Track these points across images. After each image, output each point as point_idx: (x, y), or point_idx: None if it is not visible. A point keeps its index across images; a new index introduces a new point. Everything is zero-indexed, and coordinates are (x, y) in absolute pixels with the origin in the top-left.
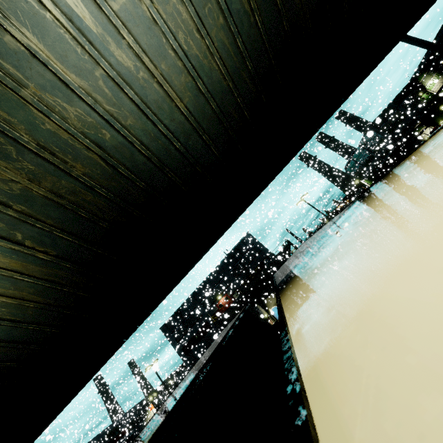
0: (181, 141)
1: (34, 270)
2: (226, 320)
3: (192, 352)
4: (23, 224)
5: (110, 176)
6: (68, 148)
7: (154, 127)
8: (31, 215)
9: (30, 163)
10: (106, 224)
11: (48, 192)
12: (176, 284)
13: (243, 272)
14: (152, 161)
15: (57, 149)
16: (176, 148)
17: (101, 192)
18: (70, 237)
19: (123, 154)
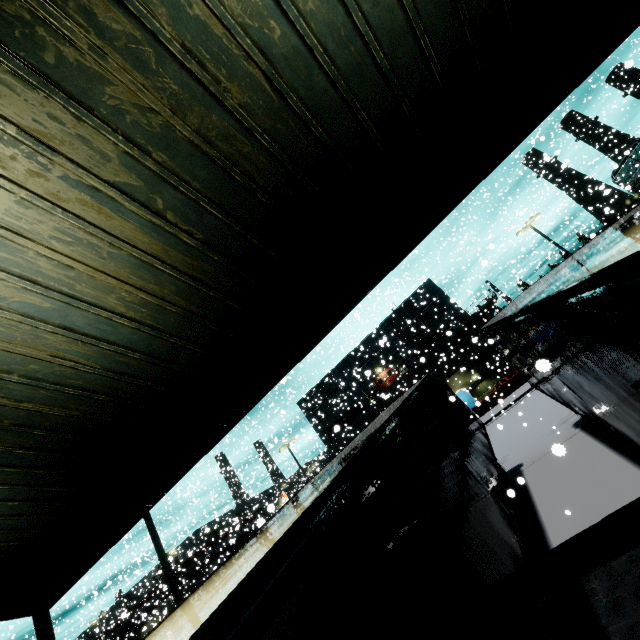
0: (385, 49)
1: (176, 260)
2: (387, 402)
3: (338, 437)
4: (165, 185)
5: (276, 111)
6: (222, 55)
7: (346, 18)
8: (174, 171)
9: (172, 79)
10: (266, 198)
11: (194, 133)
12: (349, 310)
13: (416, 337)
14: (337, 88)
15: (208, 55)
16: (376, 63)
17: (262, 141)
18: (220, 213)
19: (297, 70)
